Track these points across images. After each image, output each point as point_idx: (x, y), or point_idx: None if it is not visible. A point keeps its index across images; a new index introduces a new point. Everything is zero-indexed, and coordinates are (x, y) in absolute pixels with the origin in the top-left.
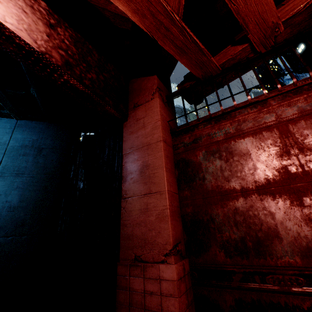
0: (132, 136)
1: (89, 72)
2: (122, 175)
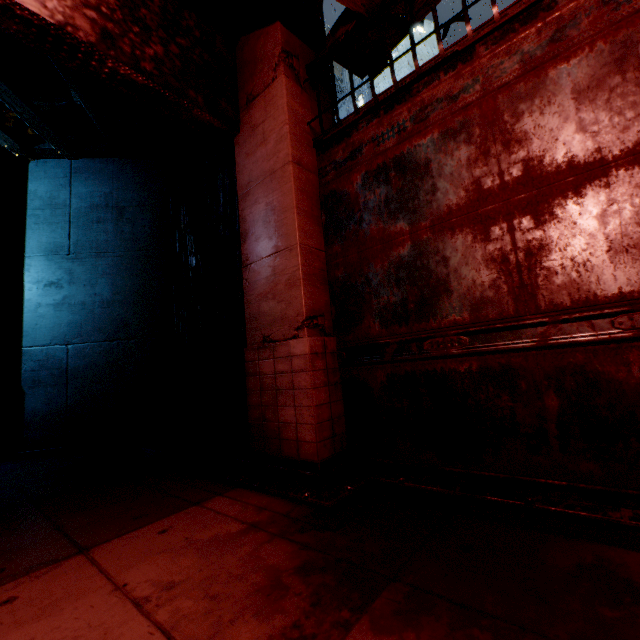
0: (249, 162)
1: (148, 45)
2: (240, 232)
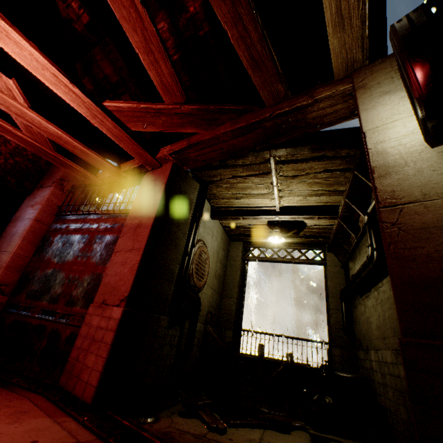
0: (25, 209)
1: None
2: (2, 235)
